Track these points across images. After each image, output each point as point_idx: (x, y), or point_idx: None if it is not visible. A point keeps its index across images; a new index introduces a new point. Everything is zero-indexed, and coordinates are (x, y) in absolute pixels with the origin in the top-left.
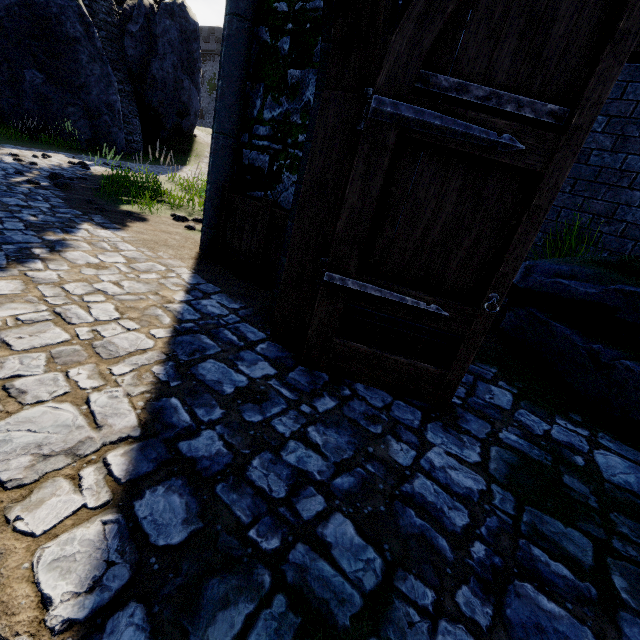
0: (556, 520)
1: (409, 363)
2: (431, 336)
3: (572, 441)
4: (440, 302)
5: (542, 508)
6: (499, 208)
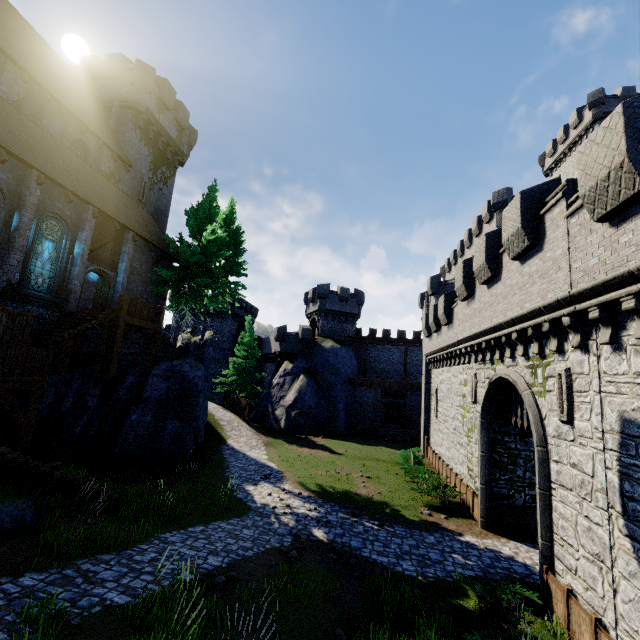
0: None
1: None
2: None
3: None
4: None
5: None
6: None
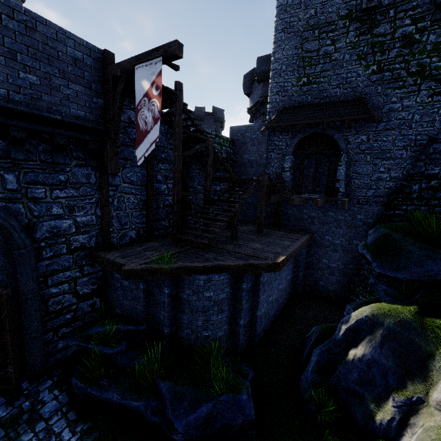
0: (3, 430)
1: (1, 387)
2: (5, 378)
3: (48, 399)
4: (0, 370)
5: (4, 427)
6: (4, 347)
